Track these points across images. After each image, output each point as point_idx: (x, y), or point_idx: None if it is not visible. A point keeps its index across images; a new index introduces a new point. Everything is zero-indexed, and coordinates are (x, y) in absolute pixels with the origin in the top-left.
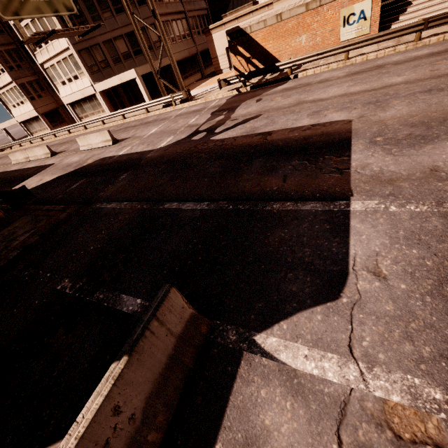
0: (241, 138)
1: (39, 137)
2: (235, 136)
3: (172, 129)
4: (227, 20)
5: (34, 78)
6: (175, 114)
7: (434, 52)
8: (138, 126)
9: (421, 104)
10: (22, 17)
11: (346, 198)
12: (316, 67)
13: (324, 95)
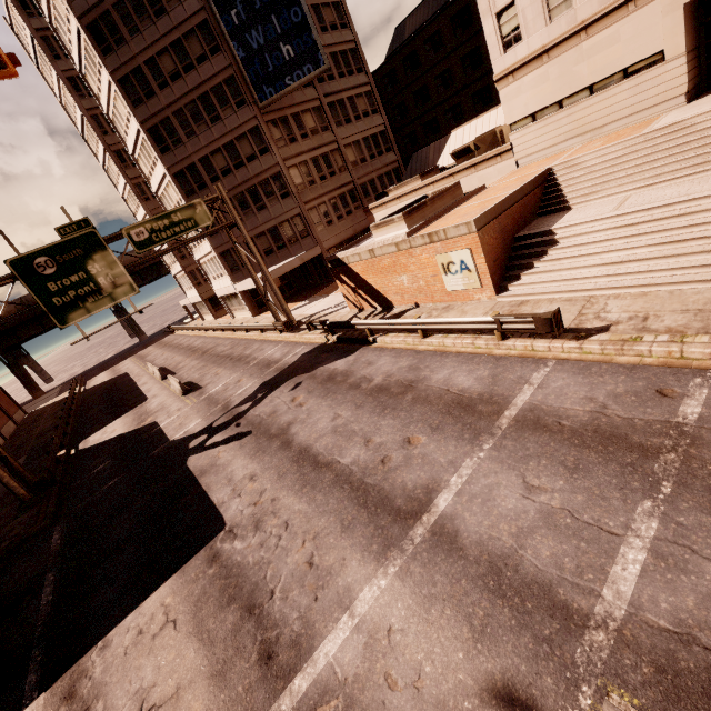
0: (185, 483)
1: (195, 328)
2: (191, 473)
3: (219, 399)
4: (388, 199)
5: None
6: (261, 356)
7: (464, 393)
8: (231, 362)
9: (261, 552)
10: (79, 320)
11: (43, 691)
12: (398, 333)
13: (303, 433)
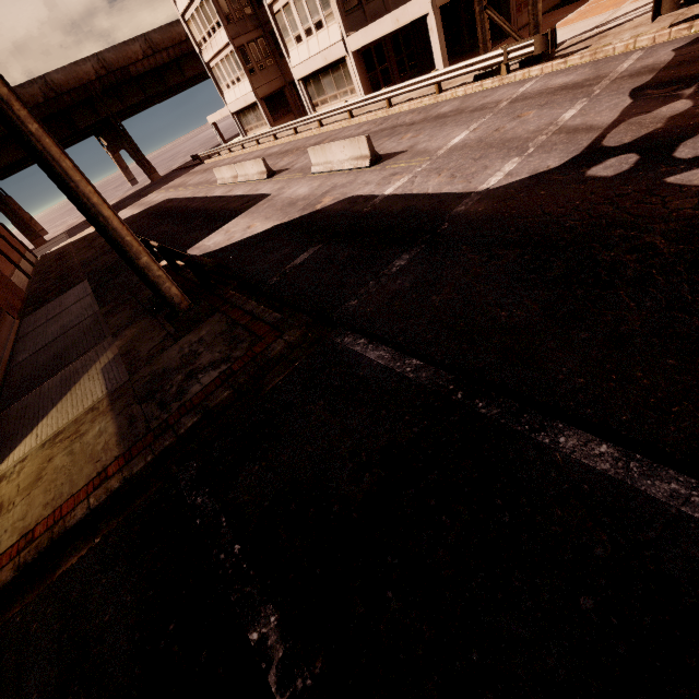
0: None
1: (254, 139)
2: None
3: (511, 136)
4: None
5: (258, 35)
6: (508, 96)
7: None
8: (420, 124)
9: None
10: None
11: None
12: None
13: None
